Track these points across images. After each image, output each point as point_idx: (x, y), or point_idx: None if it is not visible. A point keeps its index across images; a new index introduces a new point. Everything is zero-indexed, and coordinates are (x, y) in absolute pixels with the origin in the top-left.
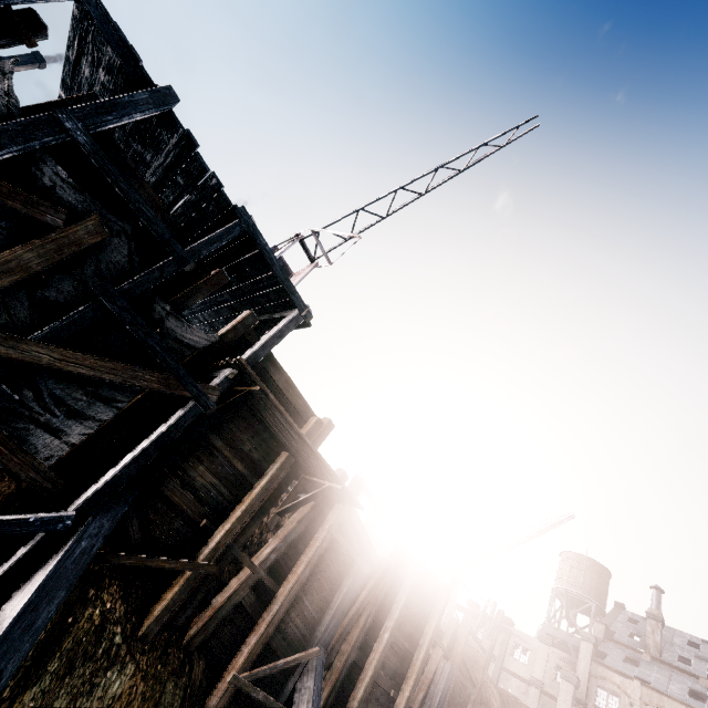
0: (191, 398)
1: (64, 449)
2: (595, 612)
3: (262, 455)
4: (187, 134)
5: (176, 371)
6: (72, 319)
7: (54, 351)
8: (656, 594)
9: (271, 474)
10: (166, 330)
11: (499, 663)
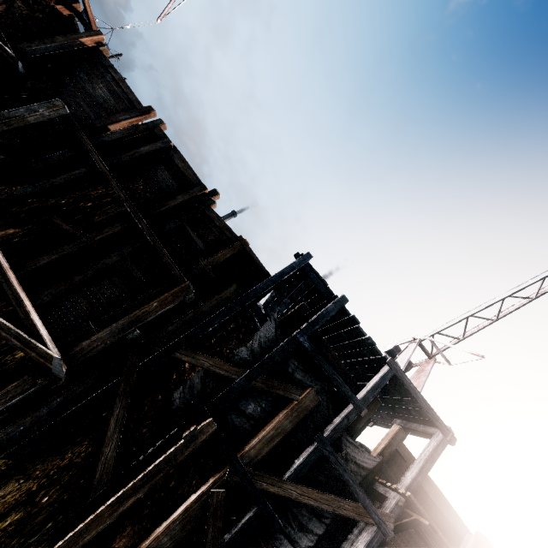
0: (375, 525)
1: None
2: None
3: None
4: (353, 317)
5: (363, 500)
6: (305, 462)
7: (298, 487)
8: None
9: None
10: (349, 456)
11: None
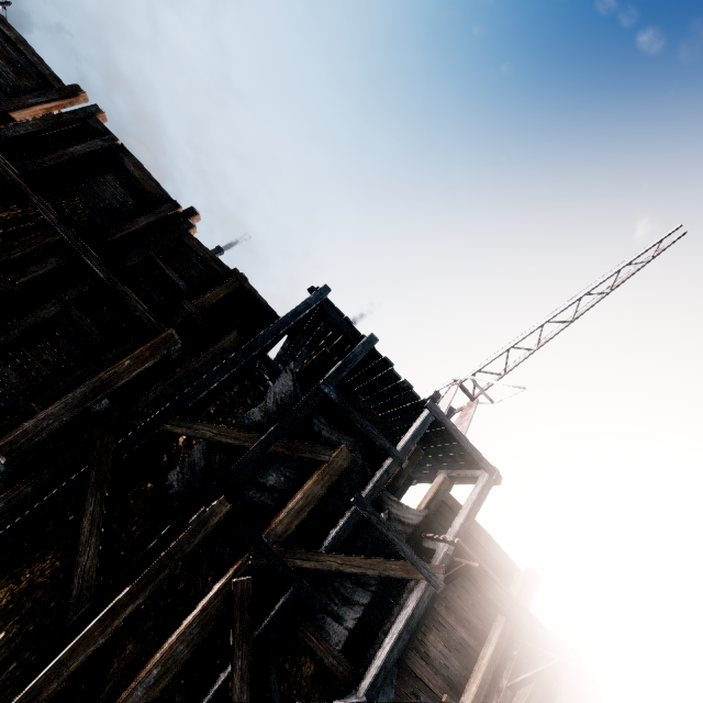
0: (425, 580)
1: (345, 634)
2: None
3: (479, 618)
4: (385, 359)
5: (410, 556)
6: (343, 528)
7: (337, 557)
8: None
9: (494, 642)
10: (392, 515)
11: None
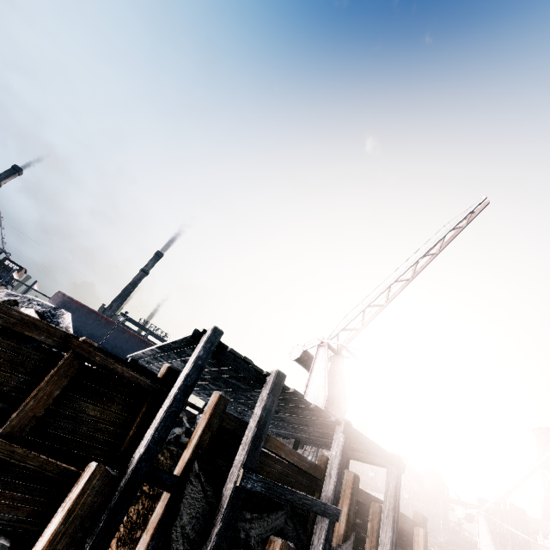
0: None
1: None
2: None
3: None
4: (293, 392)
5: None
6: None
7: None
8: None
9: None
10: None
11: None
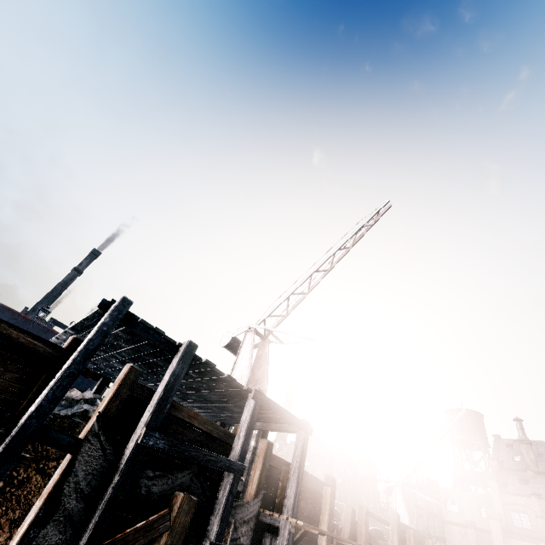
0: None
1: None
2: (483, 448)
3: None
4: (206, 362)
5: None
6: None
7: None
8: (519, 424)
9: None
10: (237, 522)
11: (440, 518)
